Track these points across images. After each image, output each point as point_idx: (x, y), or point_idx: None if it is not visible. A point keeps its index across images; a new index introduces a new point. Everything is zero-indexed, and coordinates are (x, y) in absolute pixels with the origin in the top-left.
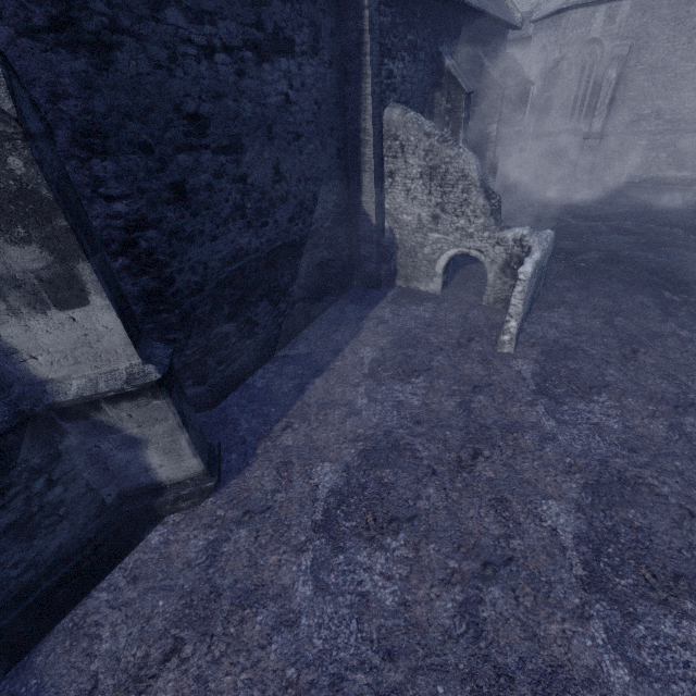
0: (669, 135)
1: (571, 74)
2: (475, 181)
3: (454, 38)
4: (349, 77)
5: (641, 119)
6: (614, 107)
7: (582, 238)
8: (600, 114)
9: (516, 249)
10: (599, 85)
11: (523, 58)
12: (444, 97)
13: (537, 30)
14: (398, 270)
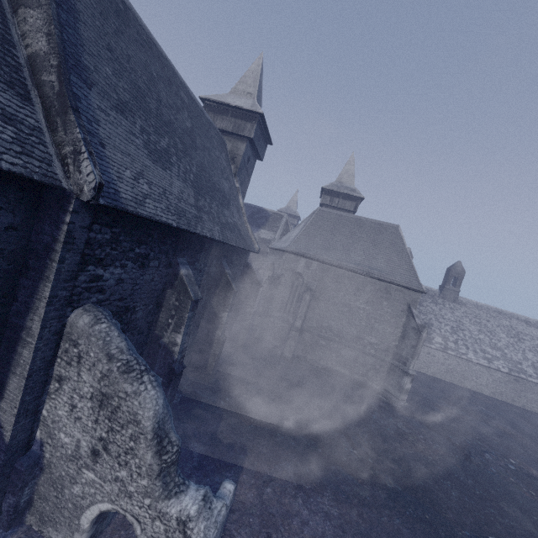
0: (337, 343)
1: (286, 285)
2: (147, 431)
3: (198, 252)
4: (29, 271)
5: (322, 327)
6: (308, 314)
7: (277, 436)
8: (300, 317)
9: (177, 534)
10: (301, 298)
11: (263, 261)
12: (174, 295)
13: (271, 253)
14: (35, 500)
